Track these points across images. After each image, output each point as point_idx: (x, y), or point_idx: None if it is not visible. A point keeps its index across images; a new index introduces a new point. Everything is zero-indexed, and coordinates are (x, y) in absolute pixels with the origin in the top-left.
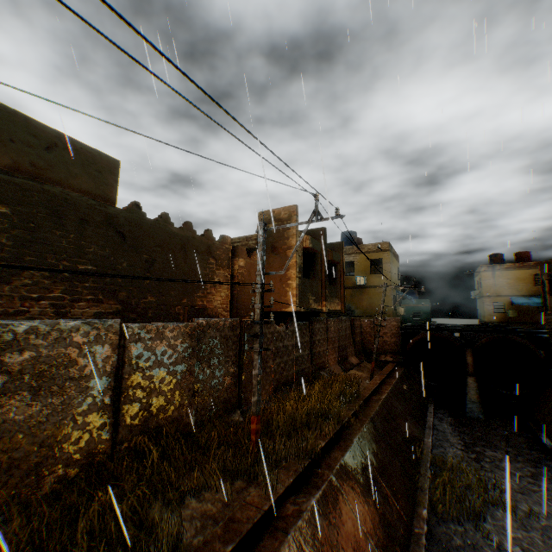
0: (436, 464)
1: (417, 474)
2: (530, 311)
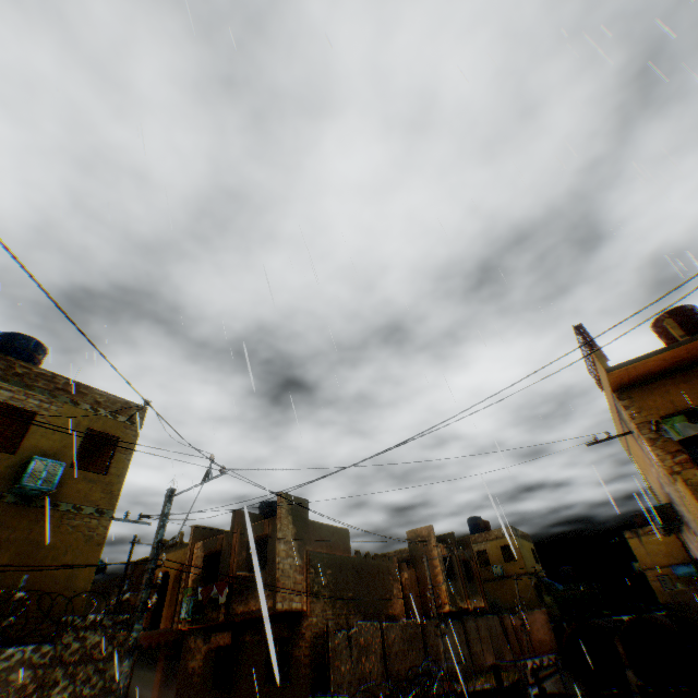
0: None
1: None
2: None
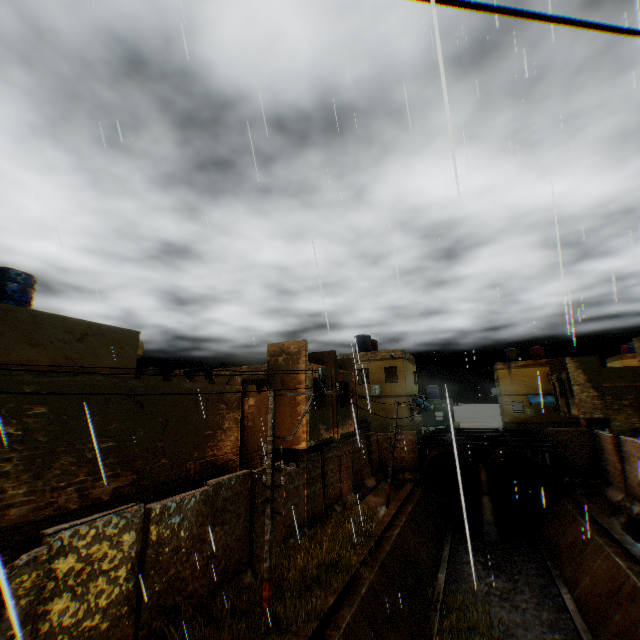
0: (448, 603)
1: (426, 618)
2: (548, 411)
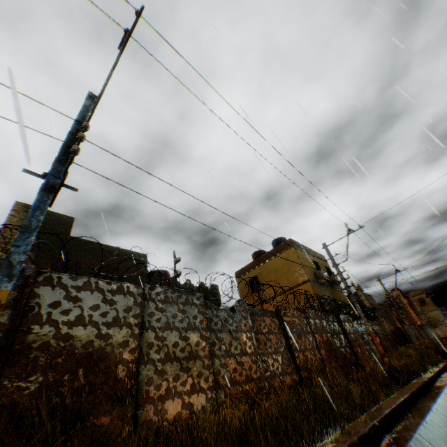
0: None
1: None
2: None
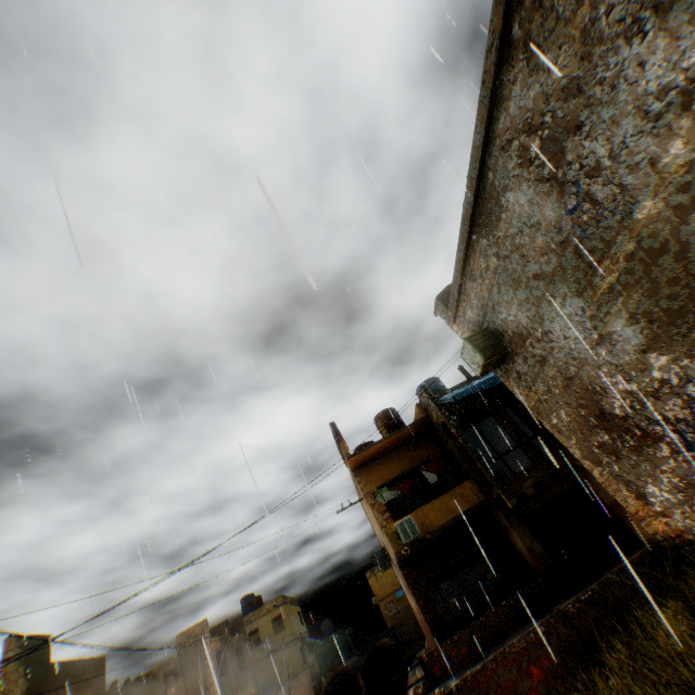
0: None
1: None
2: None
